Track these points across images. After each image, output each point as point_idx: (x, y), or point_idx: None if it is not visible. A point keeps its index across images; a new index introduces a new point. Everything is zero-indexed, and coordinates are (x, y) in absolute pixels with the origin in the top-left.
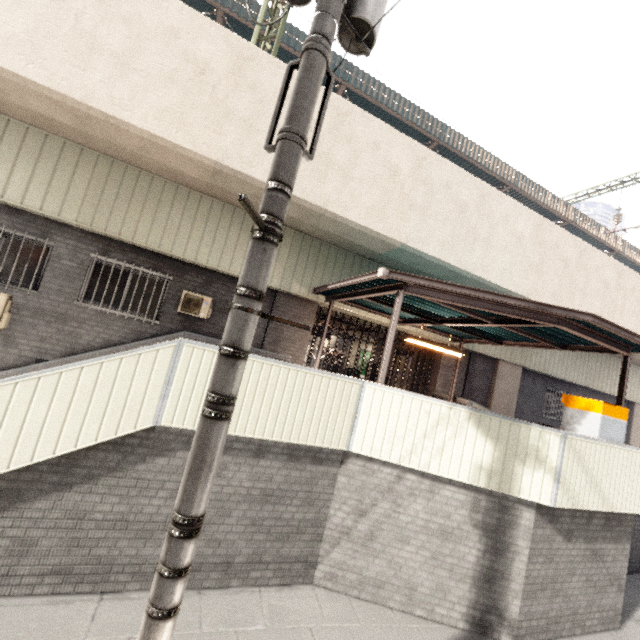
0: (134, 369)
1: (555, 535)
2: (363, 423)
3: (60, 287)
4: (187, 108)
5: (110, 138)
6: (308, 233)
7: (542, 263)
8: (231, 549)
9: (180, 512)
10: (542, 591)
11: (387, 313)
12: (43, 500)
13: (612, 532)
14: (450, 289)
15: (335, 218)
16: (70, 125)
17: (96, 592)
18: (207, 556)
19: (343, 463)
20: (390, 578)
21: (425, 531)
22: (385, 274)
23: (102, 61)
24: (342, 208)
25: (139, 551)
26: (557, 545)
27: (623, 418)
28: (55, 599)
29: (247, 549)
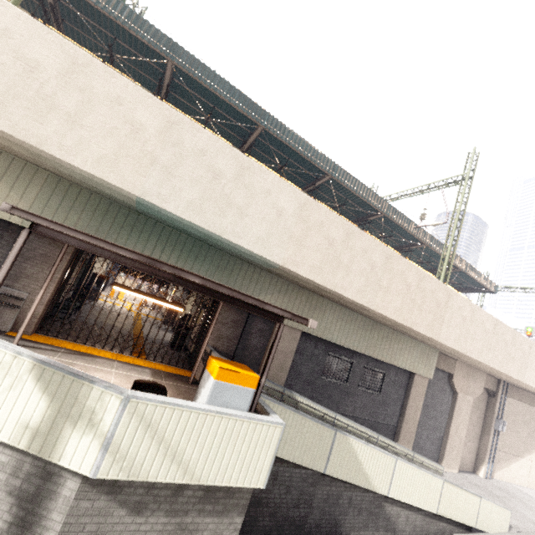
0: None
1: (115, 508)
2: None
3: None
4: None
5: None
6: (63, 176)
7: (304, 238)
8: None
9: None
10: None
11: None
12: None
13: (216, 504)
14: (68, 232)
15: (55, 160)
16: None
17: None
18: None
19: None
20: None
21: None
22: (5, 209)
23: None
24: (63, 151)
25: None
26: (117, 519)
27: (250, 385)
28: None
29: None
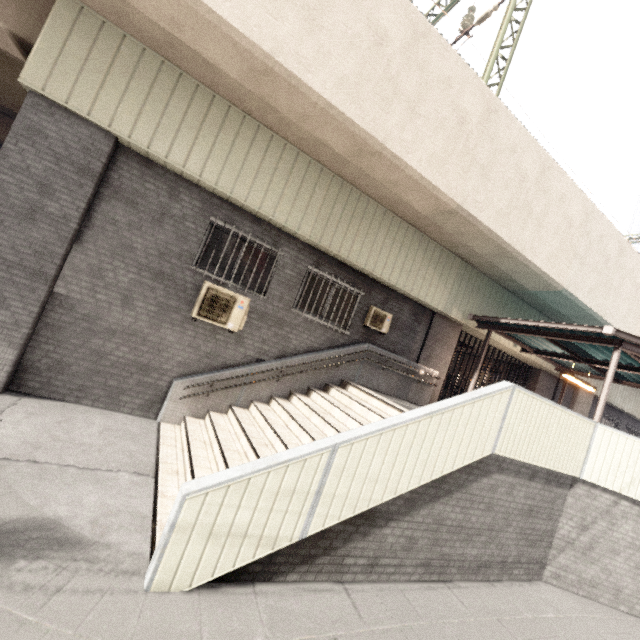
0: (488, 408)
1: None
2: (593, 457)
3: (281, 294)
4: (447, 154)
5: (370, 169)
6: (473, 264)
7: None
8: (507, 551)
9: None
10: None
11: (524, 343)
12: (424, 508)
13: None
14: None
15: (524, 262)
16: (339, 153)
17: (439, 581)
18: (495, 556)
19: (572, 487)
20: (602, 580)
21: (632, 546)
22: (613, 332)
23: (399, 105)
24: (532, 253)
25: (463, 550)
26: None
27: None
28: (424, 585)
29: (514, 552)
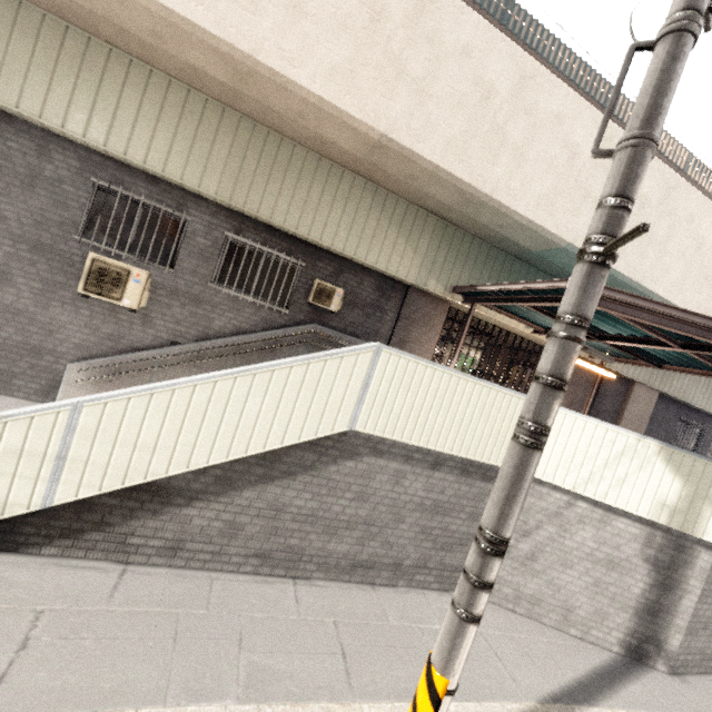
0: (336, 372)
1: None
2: None
3: (194, 267)
4: (358, 65)
5: (265, 99)
6: (453, 222)
7: None
8: (401, 553)
9: (496, 533)
10: (704, 630)
11: (530, 321)
12: (250, 490)
13: None
14: (654, 308)
15: (500, 208)
16: (223, 81)
17: (288, 576)
18: (380, 556)
19: None
20: (547, 597)
21: (590, 559)
22: None
23: (273, 2)
24: (510, 197)
25: (325, 545)
26: None
27: None
28: (258, 579)
29: (415, 554)
